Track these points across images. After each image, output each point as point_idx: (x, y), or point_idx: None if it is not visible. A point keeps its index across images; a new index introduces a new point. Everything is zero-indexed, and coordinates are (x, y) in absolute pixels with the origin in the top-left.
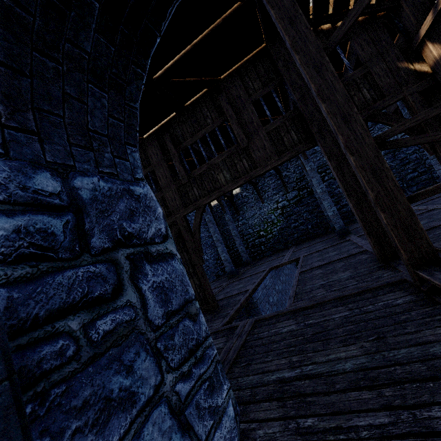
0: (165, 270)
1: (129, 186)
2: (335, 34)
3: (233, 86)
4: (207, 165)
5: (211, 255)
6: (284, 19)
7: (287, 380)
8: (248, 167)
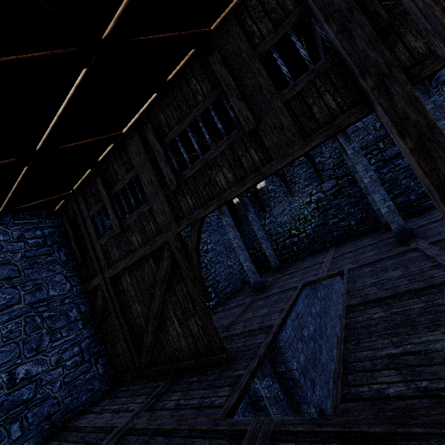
0: None
1: None
2: None
3: (229, 38)
4: (201, 162)
5: (236, 260)
6: None
7: None
8: (258, 160)
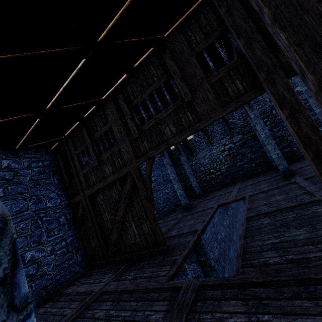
0: None
1: None
2: None
3: (176, 42)
4: (155, 120)
5: (171, 189)
6: None
7: None
8: (192, 120)
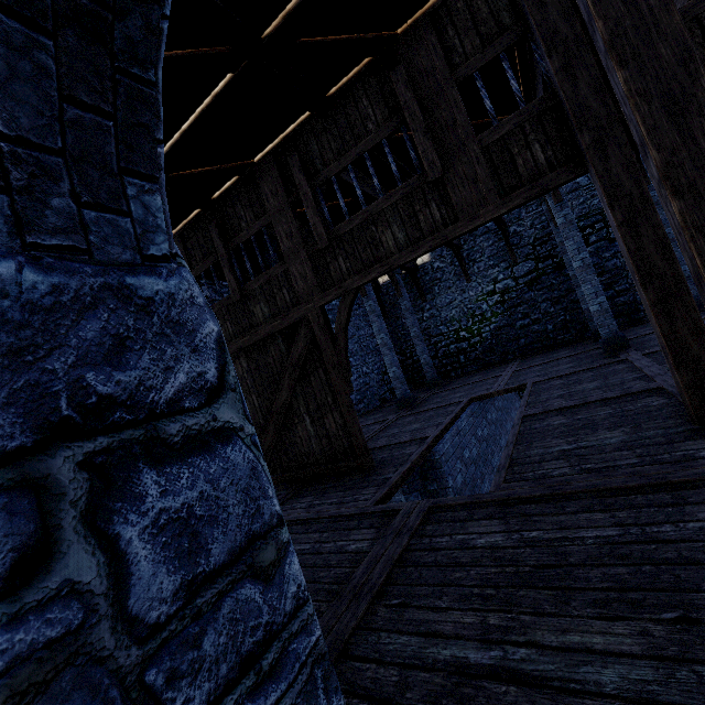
0: (200, 474)
1: (125, 277)
2: None
3: (420, 49)
4: (364, 215)
5: (375, 367)
6: None
7: (472, 671)
8: (440, 218)
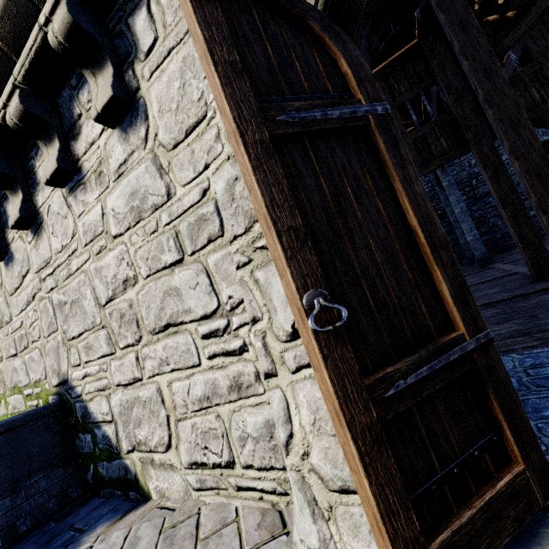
0: None
1: None
2: (509, 38)
3: None
4: None
5: None
6: (454, 24)
7: None
8: None
